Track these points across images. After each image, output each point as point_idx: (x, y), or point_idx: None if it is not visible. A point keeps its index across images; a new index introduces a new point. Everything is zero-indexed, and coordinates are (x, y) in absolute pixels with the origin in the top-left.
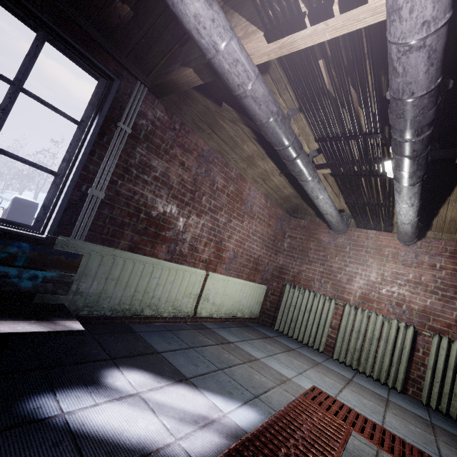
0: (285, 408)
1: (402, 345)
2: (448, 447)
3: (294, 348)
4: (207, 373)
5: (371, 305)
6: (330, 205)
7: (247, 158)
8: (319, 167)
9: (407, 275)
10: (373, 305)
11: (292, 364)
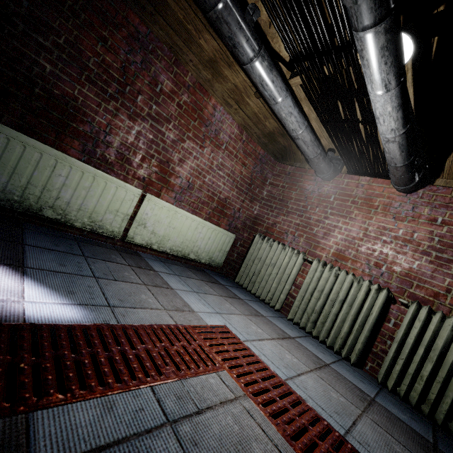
0: (143, 325)
1: (368, 311)
2: (374, 426)
3: (243, 298)
4: (68, 273)
5: (345, 264)
6: (298, 121)
7: (209, 62)
8: (295, 74)
9: (396, 231)
10: (347, 264)
11: (219, 305)
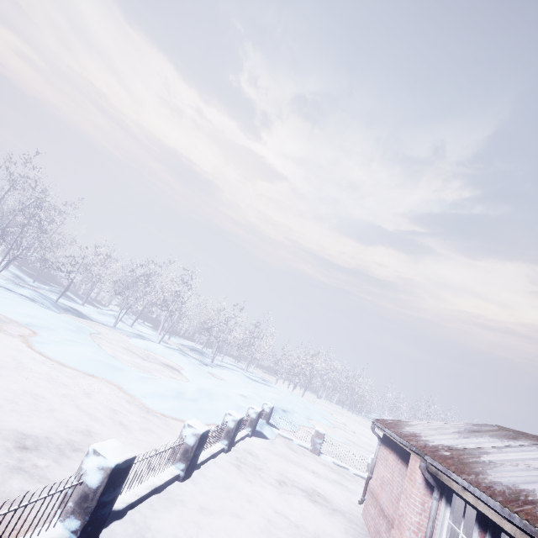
0: None
1: None
2: None
3: None
4: None
5: None
6: None
7: None
8: None
9: None
10: None
11: None
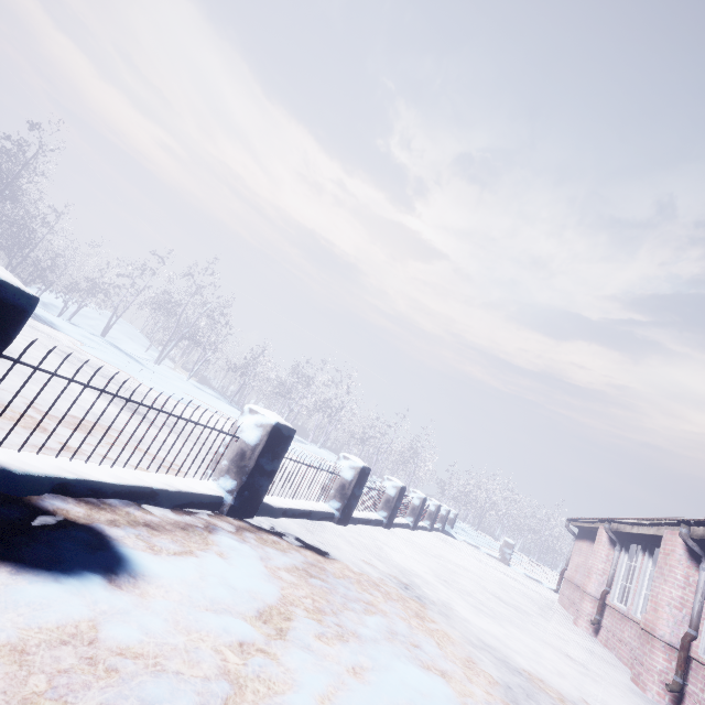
0: None
1: None
2: None
3: None
4: None
5: None
6: None
7: None
8: None
9: None
10: None
11: None
